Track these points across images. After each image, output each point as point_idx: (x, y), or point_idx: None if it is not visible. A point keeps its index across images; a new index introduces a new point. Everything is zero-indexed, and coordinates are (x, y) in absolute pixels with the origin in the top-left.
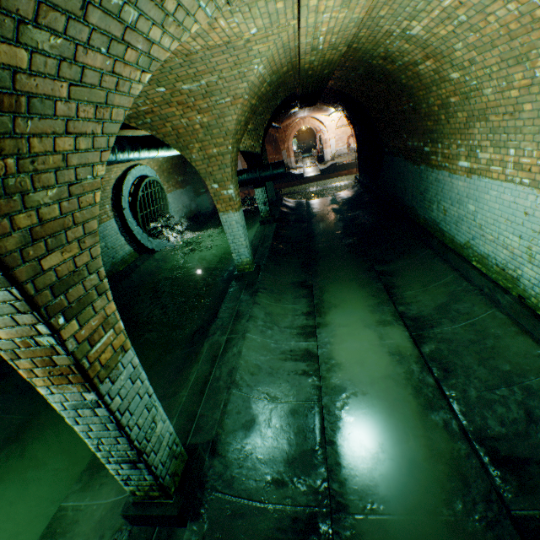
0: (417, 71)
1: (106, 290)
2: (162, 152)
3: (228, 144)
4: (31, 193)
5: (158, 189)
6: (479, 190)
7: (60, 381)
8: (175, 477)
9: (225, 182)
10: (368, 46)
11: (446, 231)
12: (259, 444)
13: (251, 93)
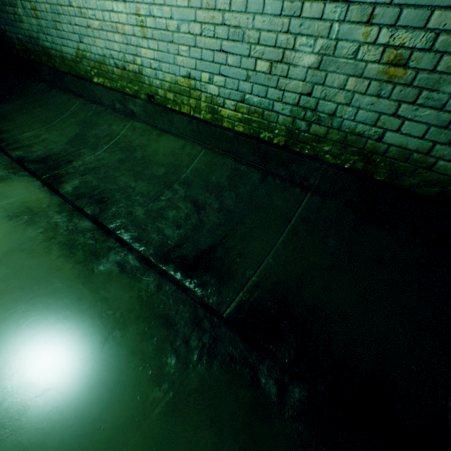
0: None
1: None
2: None
3: None
4: None
5: None
6: None
7: None
8: None
9: None
10: None
11: (52, 47)
12: None
13: None
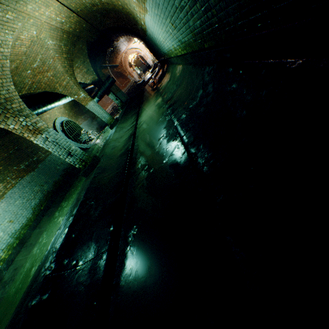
0: (104, 2)
1: (34, 115)
2: (57, 103)
3: (67, 77)
4: (0, 92)
5: (73, 124)
6: (149, 28)
7: (36, 135)
8: (89, 160)
9: (78, 93)
10: (83, 7)
11: (165, 53)
12: (116, 149)
13: (58, 53)
